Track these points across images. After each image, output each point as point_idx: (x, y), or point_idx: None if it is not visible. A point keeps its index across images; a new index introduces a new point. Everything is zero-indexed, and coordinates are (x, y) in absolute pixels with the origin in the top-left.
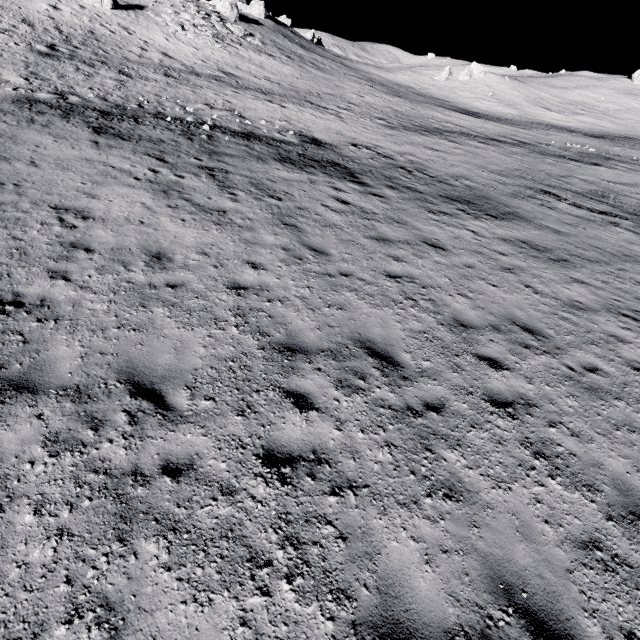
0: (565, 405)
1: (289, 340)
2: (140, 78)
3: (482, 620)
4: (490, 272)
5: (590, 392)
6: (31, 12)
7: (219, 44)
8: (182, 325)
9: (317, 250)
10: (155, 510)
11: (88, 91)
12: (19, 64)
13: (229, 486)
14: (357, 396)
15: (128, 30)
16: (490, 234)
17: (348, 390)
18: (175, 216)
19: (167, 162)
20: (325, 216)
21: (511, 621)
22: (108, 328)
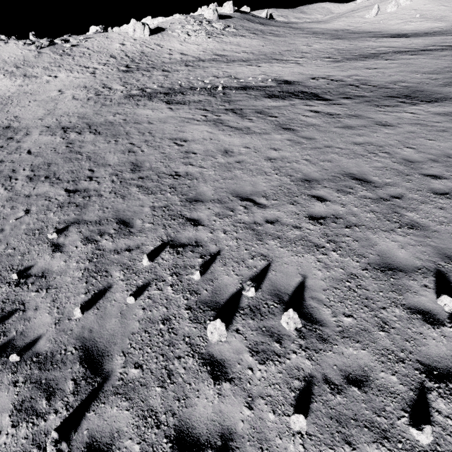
0: None
1: (305, 177)
2: (174, 71)
3: (435, 265)
4: (428, 133)
5: None
6: (113, 50)
7: (210, 38)
8: (250, 176)
9: (307, 138)
10: (268, 233)
11: (153, 85)
12: (117, 79)
13: (296, 226)
14: (349, 195)
15: (160, 45)
16: (426, 112)
17: (344, 193)
18: (225, 134)
19: (208, 110)
20: (306, 121)
21: (451, 266)
22: (218, 180)
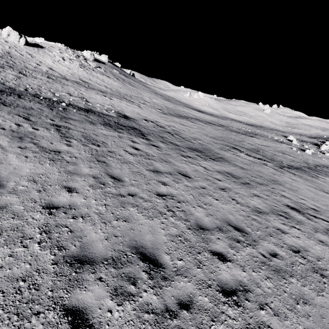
0: (266, 287)
1: (81, 252)
2: (31, 77)
3: None
4: (214, 191)
5: (277, 273)
6: None
7: (82, 68)
8: None
9: (116, 178)
10: None
11: None
12: None
13: None
14: (128, 303)
15: (31, 55)
16: (212, 169)
17: (121, 298)
18: (21, 154)
19: (30, 120)
20: (124, 156)
21: None
22: None
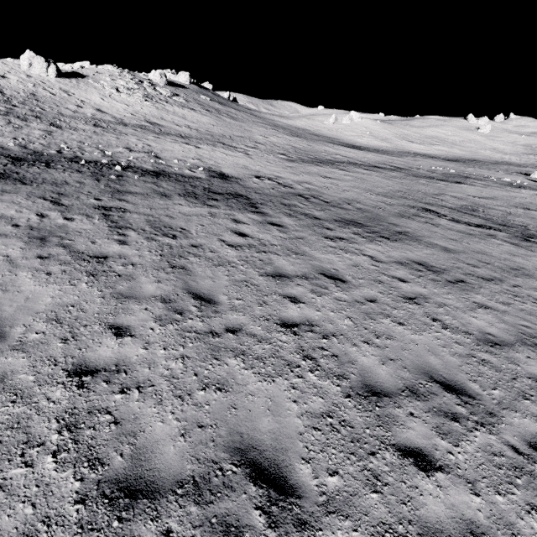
0: (532, 534)
1: (133, 469)
2: (69, 128)
3: None
4: (393, 305)
5: None
6: None
7: (148, 102)
8: None
9: (204, 298)
10: None
11: (10, 140)
12: None
13: None
14: None
15: (68, 92)
16: (386, 258)
17: None
18: (41, 269)
19: (61, 204)
20: (220, 252)
21: None
22: None
